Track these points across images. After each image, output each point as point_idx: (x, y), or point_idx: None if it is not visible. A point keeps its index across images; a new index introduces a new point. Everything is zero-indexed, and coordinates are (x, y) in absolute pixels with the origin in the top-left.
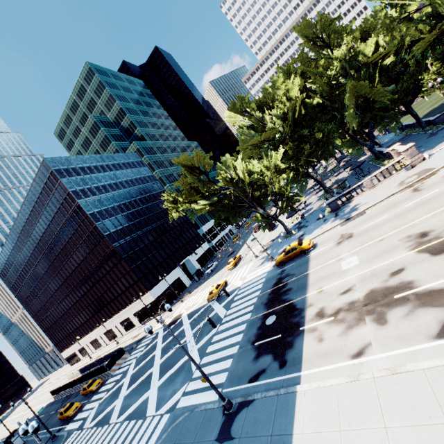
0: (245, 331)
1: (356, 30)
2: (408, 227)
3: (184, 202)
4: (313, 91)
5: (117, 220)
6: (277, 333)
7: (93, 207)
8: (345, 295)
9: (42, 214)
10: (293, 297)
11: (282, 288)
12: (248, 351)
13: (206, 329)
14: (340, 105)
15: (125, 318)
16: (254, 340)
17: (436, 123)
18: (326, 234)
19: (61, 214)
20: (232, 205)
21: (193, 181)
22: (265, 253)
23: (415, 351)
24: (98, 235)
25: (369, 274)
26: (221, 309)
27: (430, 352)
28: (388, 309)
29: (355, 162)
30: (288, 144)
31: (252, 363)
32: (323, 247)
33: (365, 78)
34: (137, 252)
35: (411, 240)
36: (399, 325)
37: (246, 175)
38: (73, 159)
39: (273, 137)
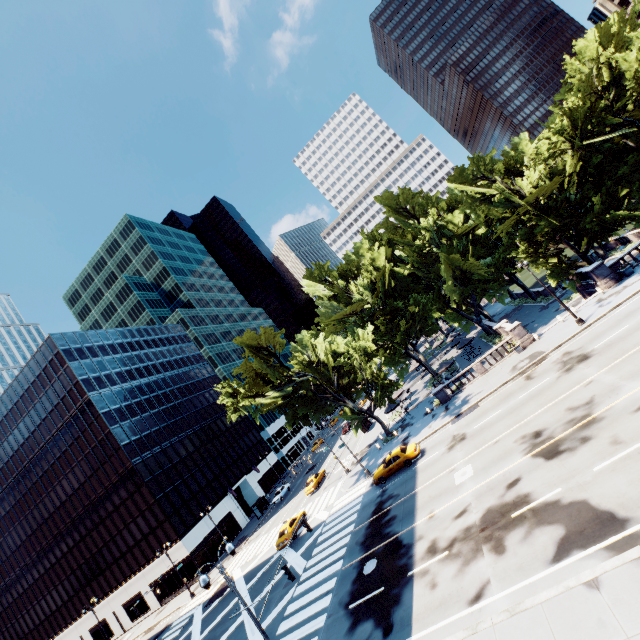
0: (336, 589)
1: (442, 201)
2: (523, 425)
3: (248, 396)
4: (403, 260)
5: (143, 422)
6: (379, 585)
7: (110, 402)
8: (459, 519)
9: (27, 414)
10: (399, 528)
11: (384, 516)
12: (339, 620)
13: (275, 596)
14: (435, 276)
15: (133, 593)
16: (348, 602)
17: (546, 295)
18: (435, 435)
19: (58, 414)
20: (312, 396)
21: (261, 367)
22: (359, 466)
23: (534, 582)
24: (110, 446)
25: (485, 488)
26: (298, 558)
27: (548, 580)
28: (505, 532)
29: (462, 340)
30: (379, 320)
31: (346, 638)
32: (433, 453)
33: (458, 248)
34: (168, 472)
35: (526, 441)
36: (517, 552)
37: (329, 357)
38: (91, 334)
39: (361, 309)
